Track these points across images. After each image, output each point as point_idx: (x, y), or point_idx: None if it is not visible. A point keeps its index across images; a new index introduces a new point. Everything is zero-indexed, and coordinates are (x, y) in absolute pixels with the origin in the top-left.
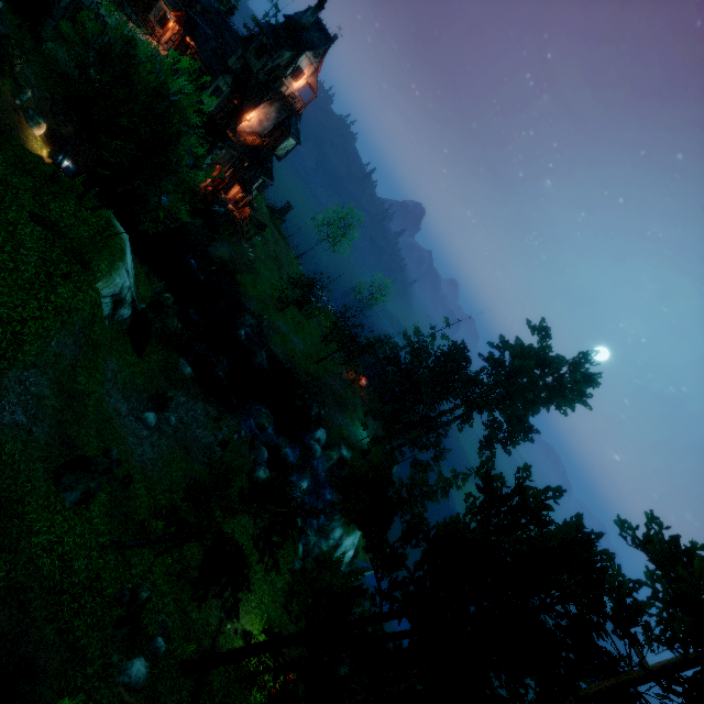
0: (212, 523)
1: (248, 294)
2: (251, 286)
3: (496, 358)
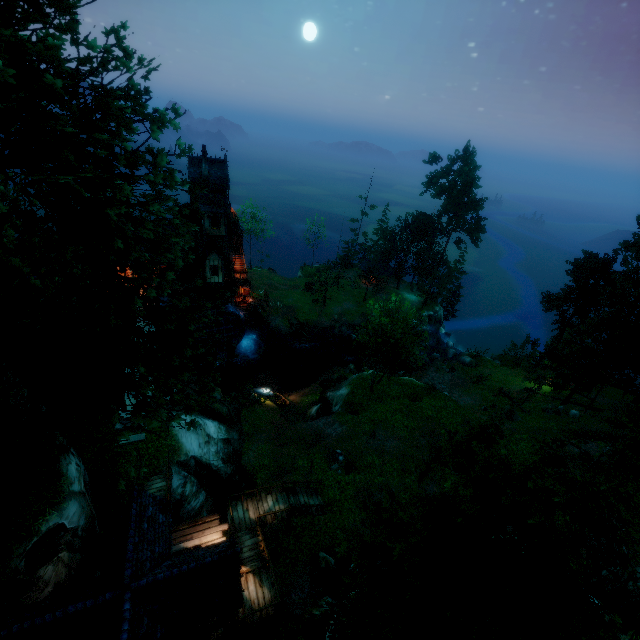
0: (490, 386)
1: (315, 321)
2: (307, 316)
3: (451, 206)
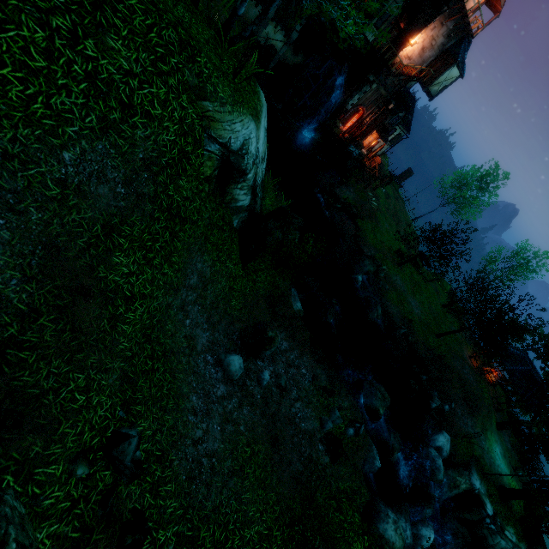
0: None
1: (366, 240)
2: (370, 233)
3: None
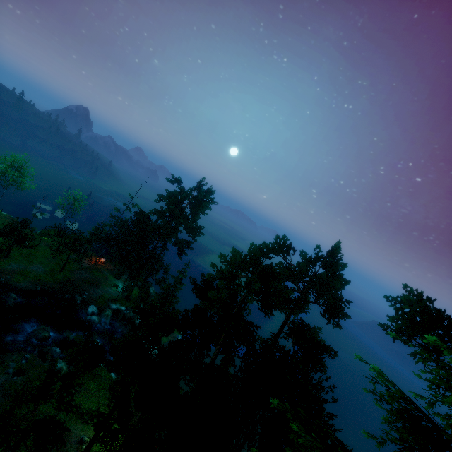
0: (41, 415)
1: None
2: None
3: (158, 211)
